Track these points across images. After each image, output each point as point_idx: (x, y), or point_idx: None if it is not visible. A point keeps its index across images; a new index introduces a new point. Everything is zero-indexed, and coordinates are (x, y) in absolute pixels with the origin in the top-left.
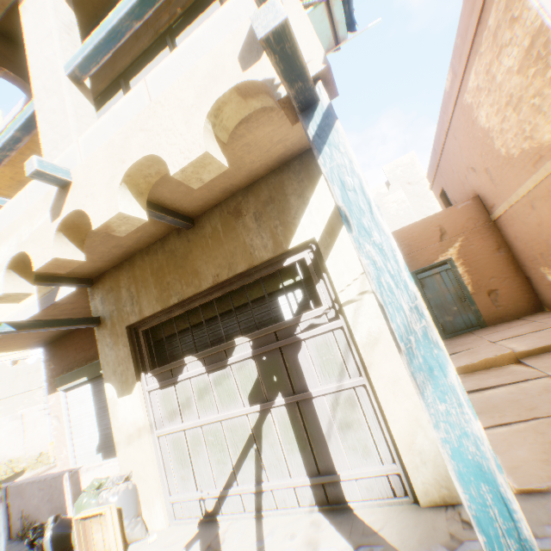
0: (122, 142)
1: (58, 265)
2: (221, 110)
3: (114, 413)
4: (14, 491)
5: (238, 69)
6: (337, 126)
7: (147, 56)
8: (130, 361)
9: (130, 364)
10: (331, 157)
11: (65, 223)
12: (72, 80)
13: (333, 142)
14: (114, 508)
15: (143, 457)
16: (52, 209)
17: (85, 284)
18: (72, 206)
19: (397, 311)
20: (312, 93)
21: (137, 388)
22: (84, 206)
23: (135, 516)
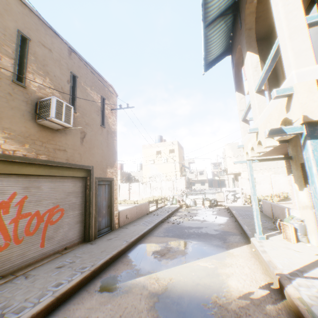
0: (265, 124)
1: (259, 152)
2: (285, 120)
3: (297, 196)
4: (272, 205)
5: (284, 112)
6: (306, 143)
7: (305, 14)
8: (301, 178)
9: (301, 179)
10: (305, 153)
11: (258, 142)
12: (257, 92)
13: (305, 148)
14: (292, 227)
15: (307, 217)
16: (255, 137)
17: (283, 142)
18: (258, 138)
19: (316, 210)
20: (296, 133)
21: (304, 190)
22: (260, 140)
23: (302, 234)
